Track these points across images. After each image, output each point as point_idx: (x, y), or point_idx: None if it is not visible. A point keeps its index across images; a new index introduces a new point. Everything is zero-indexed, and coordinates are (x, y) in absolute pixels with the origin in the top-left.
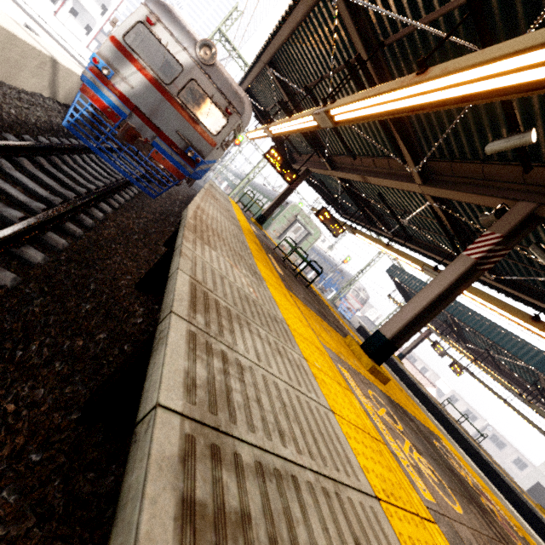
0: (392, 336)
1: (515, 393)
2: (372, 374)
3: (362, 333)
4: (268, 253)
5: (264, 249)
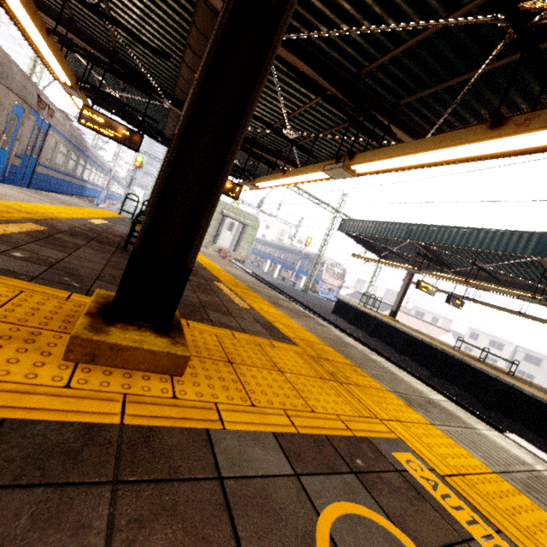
0: (138, 234)
1: (526, 298)
2: (97, 362)
3: (343, 306)
4: (46, 226)
5: (27, 221)
